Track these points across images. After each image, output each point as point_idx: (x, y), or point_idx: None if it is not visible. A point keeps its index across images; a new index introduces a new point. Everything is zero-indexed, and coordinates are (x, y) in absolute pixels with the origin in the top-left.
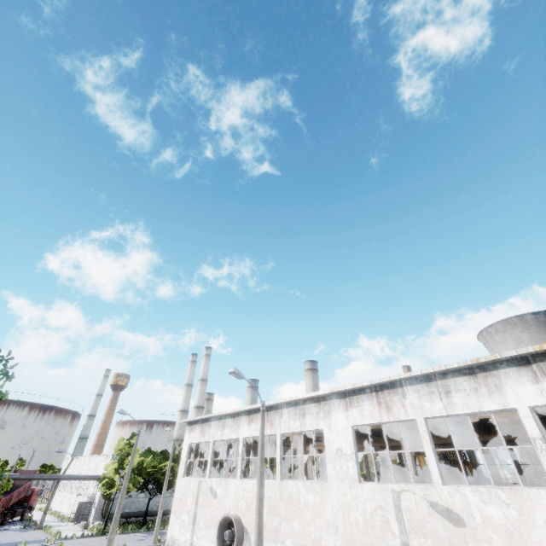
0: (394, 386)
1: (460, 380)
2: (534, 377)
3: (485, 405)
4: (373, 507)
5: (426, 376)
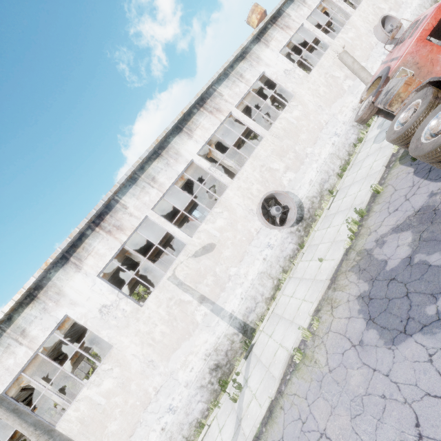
0: (111, 206)
1: (155, 165)
2: (189, 135)
3: (179, 169)
4: (165, 307)
5: (131, 179)
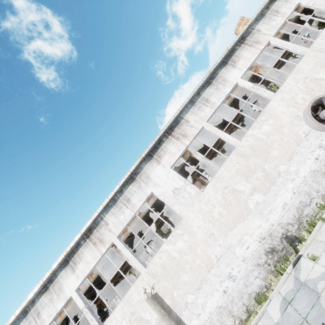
0: None
1: (42, 299)
2: (72, 269)
3: (58, 306)
4: None
5: (24, 312)
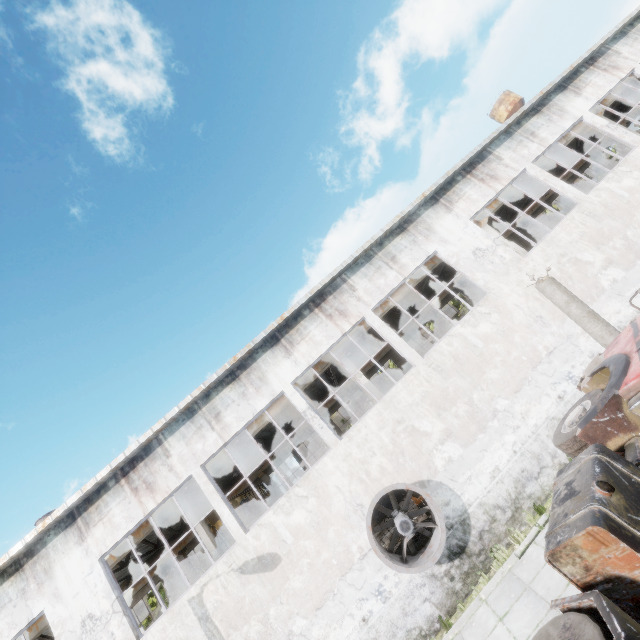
0: (150, 449)
1: (226, 393)
2: (286, 351)
3: (258, 405)
4: None
5: (187, 411)
